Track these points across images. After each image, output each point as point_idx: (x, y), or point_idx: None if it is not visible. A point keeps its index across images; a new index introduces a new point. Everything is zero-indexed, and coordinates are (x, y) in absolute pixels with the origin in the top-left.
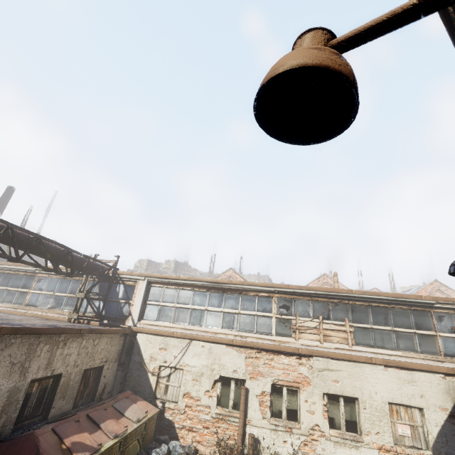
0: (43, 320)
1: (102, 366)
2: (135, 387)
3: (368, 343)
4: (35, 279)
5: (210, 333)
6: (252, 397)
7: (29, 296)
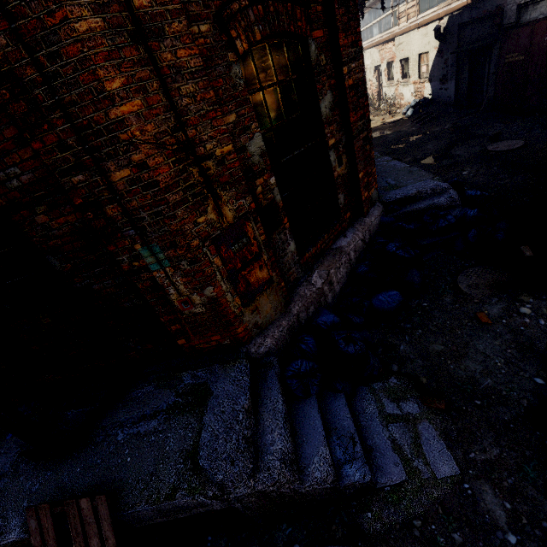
0: None
1: None
2: None
3: (425, 9)
4: None
5: (373, 42)
6: (383, 73)
7: None
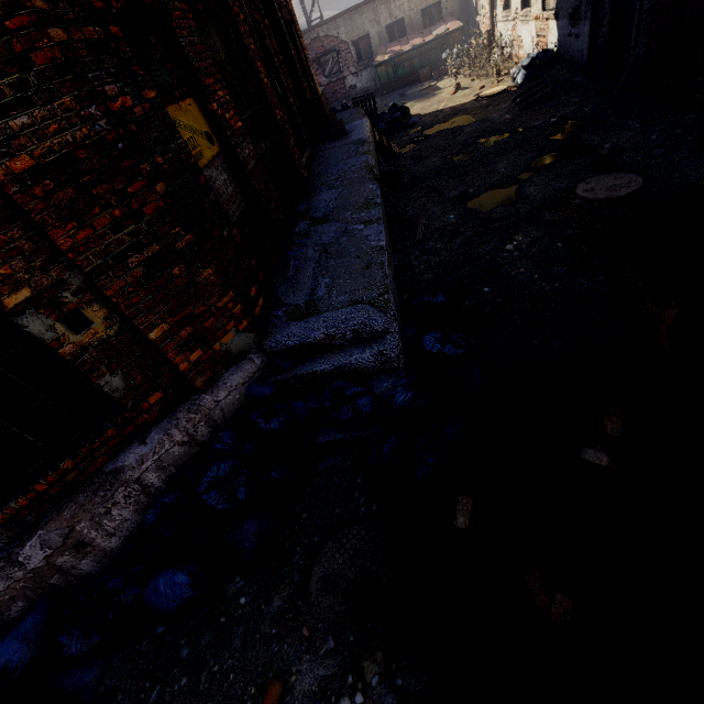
0: None
1: (440, 2)
2: (471, 10)
3: None
4: None
5: None
6: None
7: None
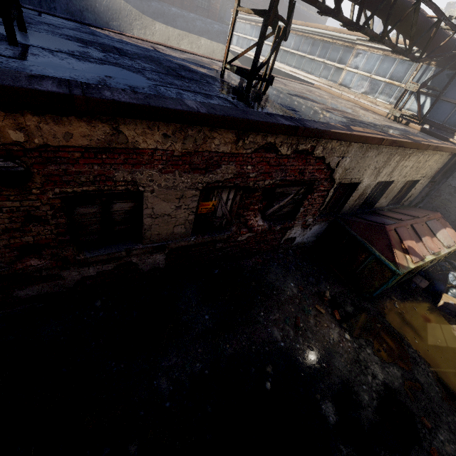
0: (368, 113)
1: (418, 180)
2: (437, 208)
3: None
4: (352, 52)
5: None
6: None
7: (343, 75)
